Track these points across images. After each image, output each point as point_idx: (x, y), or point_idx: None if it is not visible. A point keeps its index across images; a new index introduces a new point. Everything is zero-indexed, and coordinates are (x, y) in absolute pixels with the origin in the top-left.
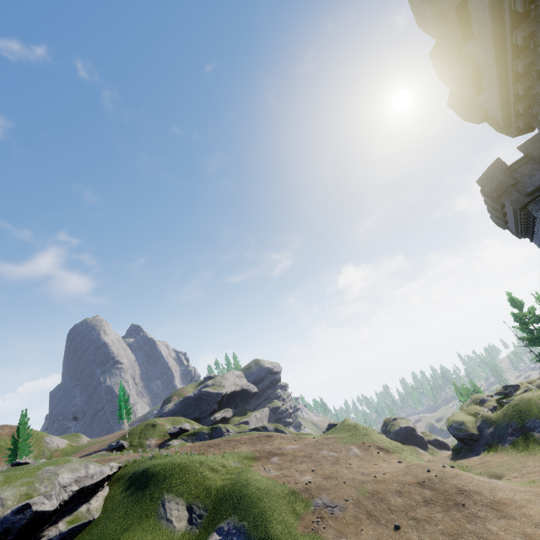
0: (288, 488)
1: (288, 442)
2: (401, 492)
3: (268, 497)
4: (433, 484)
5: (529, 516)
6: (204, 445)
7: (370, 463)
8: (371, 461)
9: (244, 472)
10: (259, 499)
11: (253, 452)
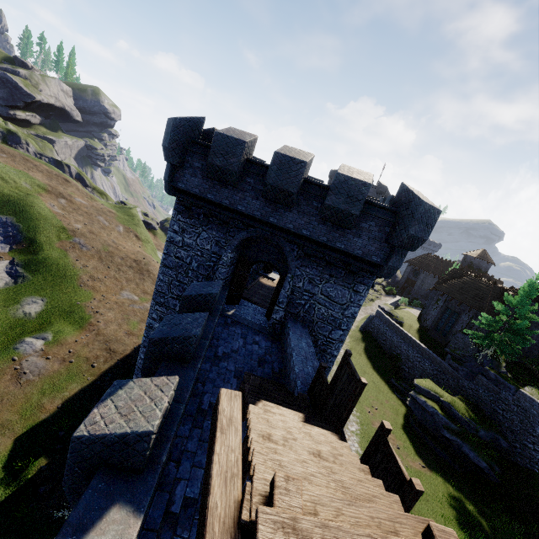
0: (62, 224)
1: (81, 196)
2: (123, 258)
3: (45, 222)
4: (140, 263)
5: None
6: None
7: (123, 239)
8: (125, 239)
9: (32, 197)
10: (37, 219)
11: (46, 185)
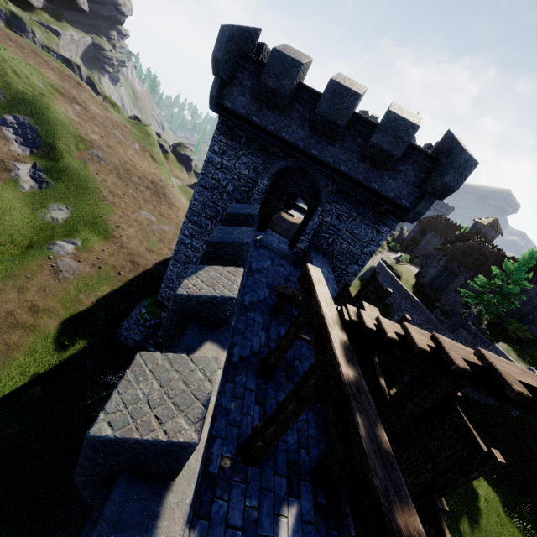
0: (79, 133)
1: (95, 104)
2: (141, 178)
3: (62, 128)
4: (157, 186)
5: (177, 213)
6: (3, 32)
7: (139, 158)
8: (141, 158)
9: (47, 98)
10: (55, 124)
11: (59, 87)
